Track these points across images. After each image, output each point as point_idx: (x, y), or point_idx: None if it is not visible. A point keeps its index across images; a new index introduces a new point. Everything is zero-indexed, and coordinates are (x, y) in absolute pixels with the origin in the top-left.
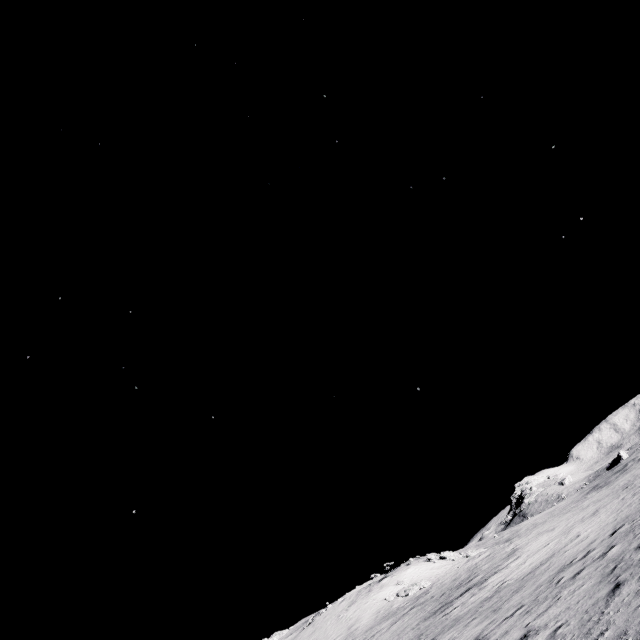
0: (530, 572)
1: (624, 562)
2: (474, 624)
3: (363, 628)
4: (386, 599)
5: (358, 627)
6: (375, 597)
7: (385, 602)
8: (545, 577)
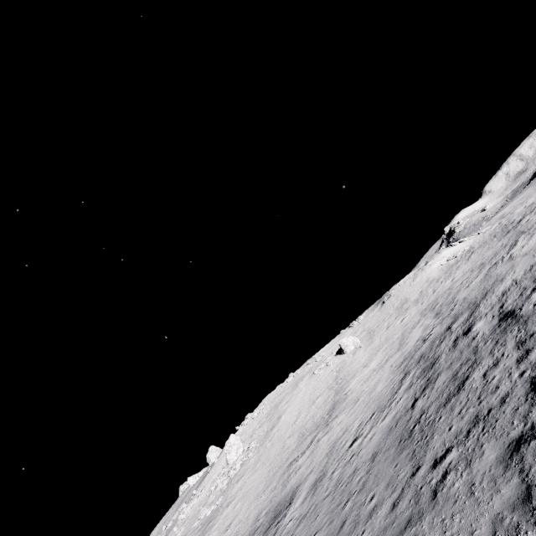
0: None
1: None
2: None
3: (439, 276)
4: (441, 265)
5: (434, 278)
6: (430, 269)
7: (441, 266)
8: None
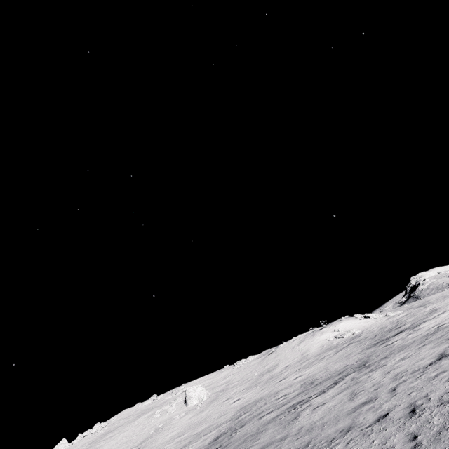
0: None
1: None
2: (429, 347)
3: (313, 354)
4: (327, 339)
5: (309, 354)
6: (318, 338)
7: (326, 341)
8: None
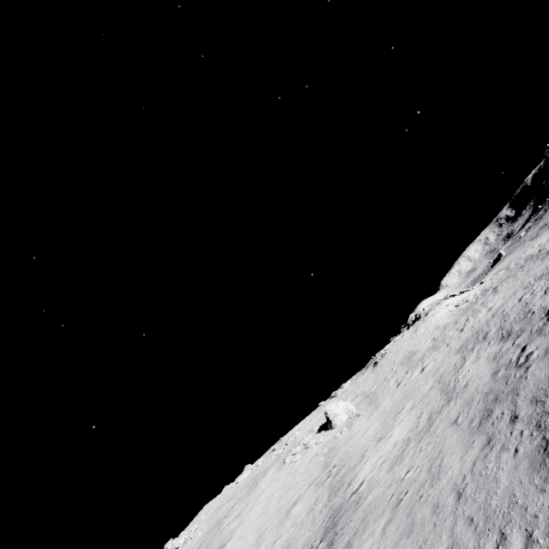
0: None
1: None
2: None
3: (453, 320)
4: (450, 311)
5: (446, 323)
6: (435, 318)
7: (450, 313)
8: None
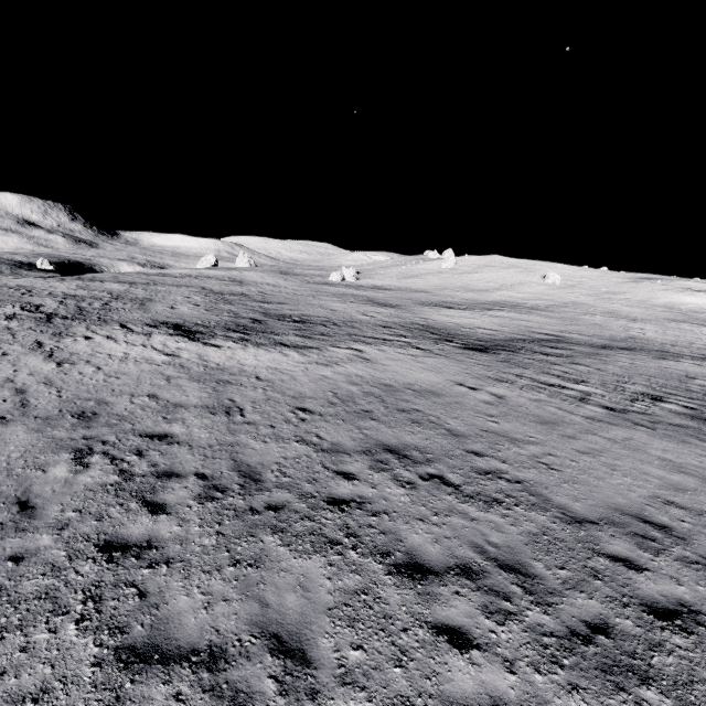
0: (705, 335)
1: (681, 341)
2: (655, 328)
3: (653, 303)
4: (682, 301)
5: (652, 301)
6: (679, 296)
7: (680, 302)
8: (690, 336)
